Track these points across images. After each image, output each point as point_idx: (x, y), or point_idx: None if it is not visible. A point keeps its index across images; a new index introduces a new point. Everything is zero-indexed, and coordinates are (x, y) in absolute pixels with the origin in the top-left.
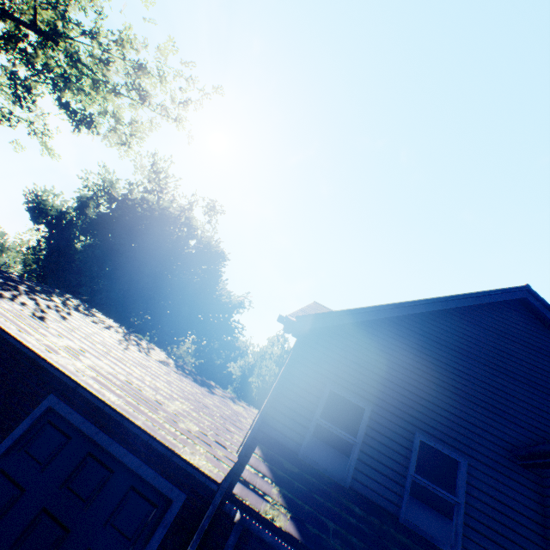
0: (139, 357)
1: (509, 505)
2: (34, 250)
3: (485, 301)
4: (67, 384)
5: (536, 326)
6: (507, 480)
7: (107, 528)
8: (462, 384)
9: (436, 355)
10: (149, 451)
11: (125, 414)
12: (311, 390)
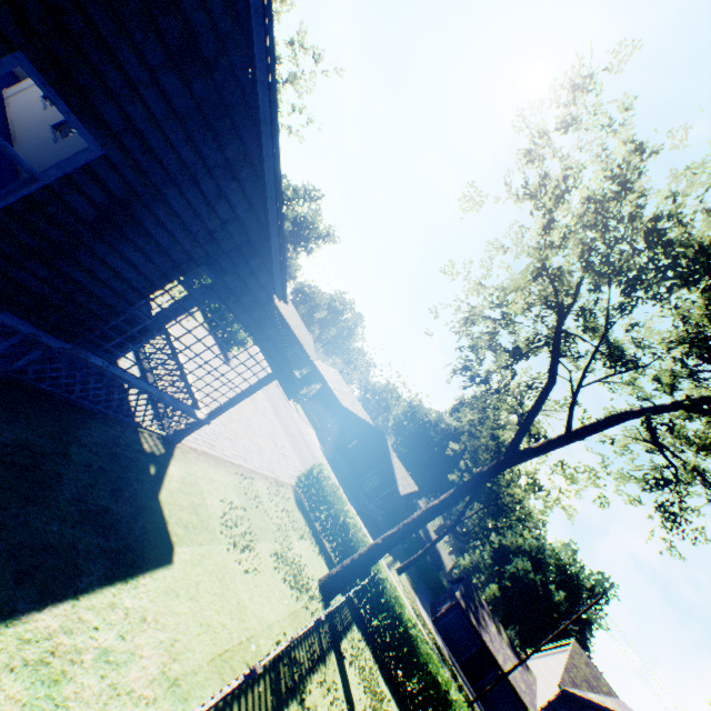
0: (505, 646)
1: None
2: (409, 453)
3: None
4: (500, 667)
5: None
6: None
7: (509, 706)
8: None
9: None
10: (517, 696)
11: (521, 696)
12: (558, 707)
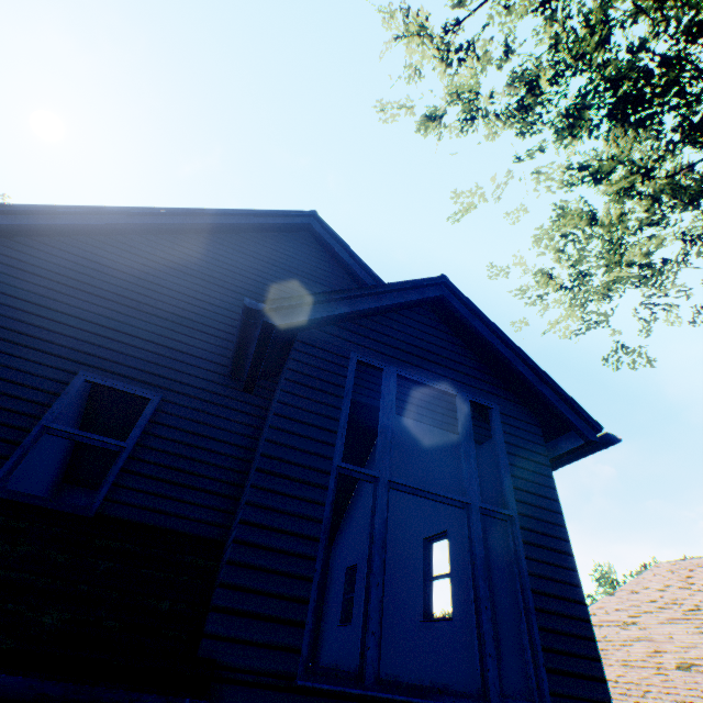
0: None
1: (211, 437)
2: None
3: (254, 221)
4: None
5: (324, 258)
6: (220, 410)
7: None
8: (196, 314)
9: (167, 283)
10: None
11: None
12: None
